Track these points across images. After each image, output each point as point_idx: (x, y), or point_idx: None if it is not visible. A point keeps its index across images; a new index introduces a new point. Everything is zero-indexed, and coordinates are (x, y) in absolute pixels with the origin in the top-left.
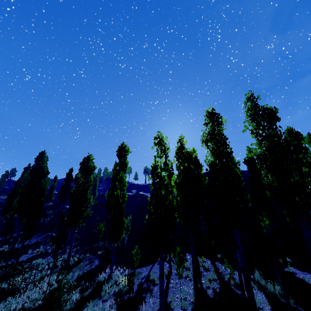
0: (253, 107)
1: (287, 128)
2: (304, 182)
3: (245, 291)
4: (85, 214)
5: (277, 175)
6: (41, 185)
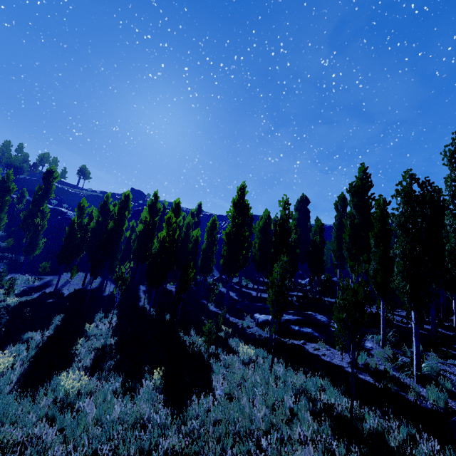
0: (151, 203)
1: (193, 210)
2: (149, 250)
3: (107, 290)
4: None
5: (138, 244)
6: None
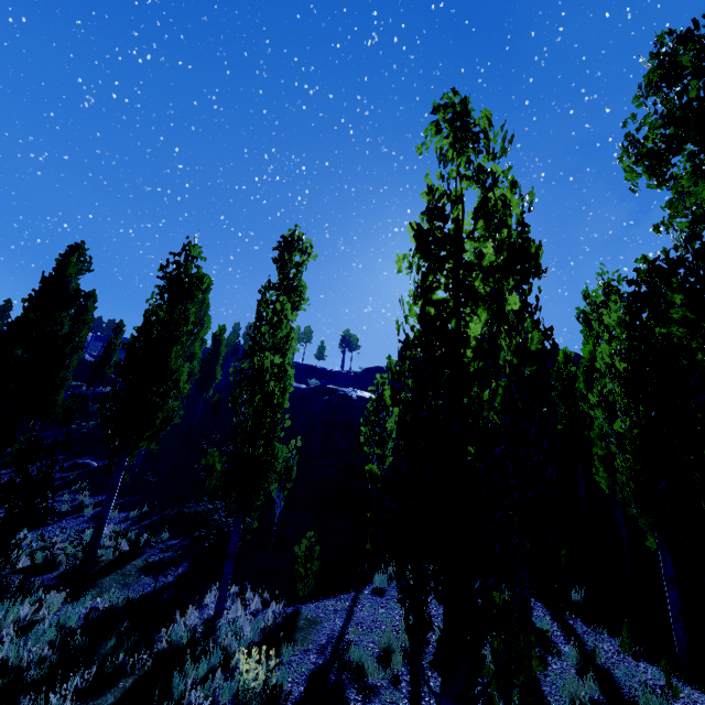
0: None
1: None
2: None
3: None
4: (160, 415)
5: None
6: (56, 327)
